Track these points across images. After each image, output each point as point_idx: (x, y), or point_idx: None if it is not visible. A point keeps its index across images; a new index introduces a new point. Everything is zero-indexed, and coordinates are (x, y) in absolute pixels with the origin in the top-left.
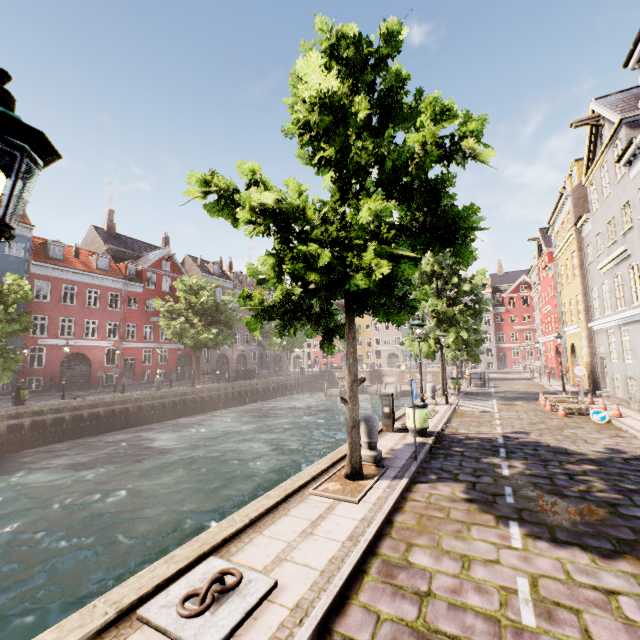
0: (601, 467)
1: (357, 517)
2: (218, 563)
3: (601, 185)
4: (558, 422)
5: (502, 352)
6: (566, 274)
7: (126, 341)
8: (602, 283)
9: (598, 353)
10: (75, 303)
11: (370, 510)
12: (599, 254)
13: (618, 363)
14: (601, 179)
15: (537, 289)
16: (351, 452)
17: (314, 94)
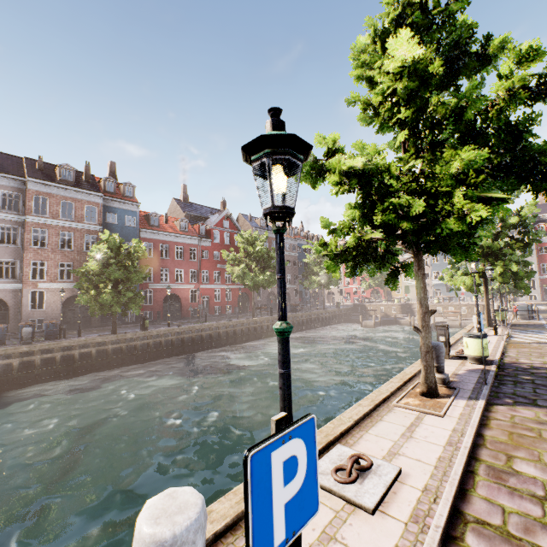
0: None
1: (447, 428)
2: (346, 449)
3: None
4: None
5: None
6: None
7: (202, 284)
8: None
9: None
10: (168, 257)
11: (457, 423)
12: None
13: None
14: None
15: None
16: (426, 374)
17: (398, 65)
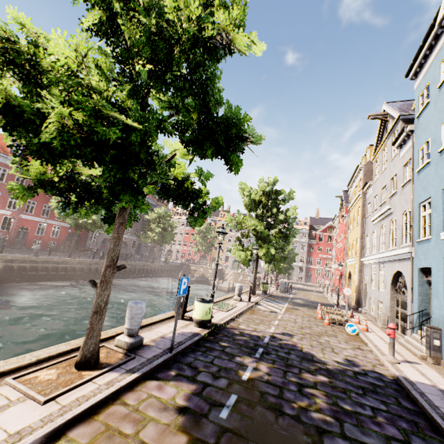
0: (332, 380)
1: (14, 428)
2: None
3: (382, 162)
4: (321, 329)
5: (309, 271)
6: (353, 222)
7: (24, 213)
8: (373, 231)
9: (364, 281)
10: None
11: (45, 417)
12: (374, 210)
13: (375, 290)
14: (382, 158)
15: (336, 231)
16: (87, 339)
17: None
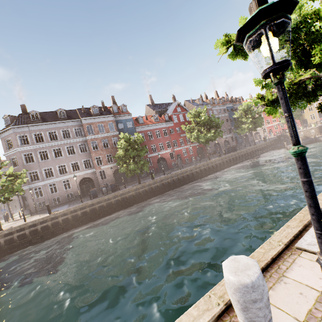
0: None
1: None
2: None
3: None
4: None
5: None
6: None
7: (174, 148)
8: None
9: None
10: (153, 138)
11: None
12: None
13: None
14: None
15: None
16: None
17: None
